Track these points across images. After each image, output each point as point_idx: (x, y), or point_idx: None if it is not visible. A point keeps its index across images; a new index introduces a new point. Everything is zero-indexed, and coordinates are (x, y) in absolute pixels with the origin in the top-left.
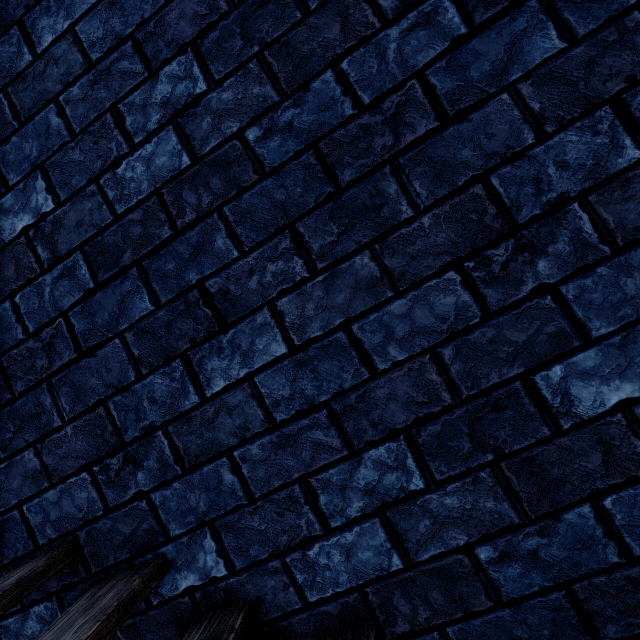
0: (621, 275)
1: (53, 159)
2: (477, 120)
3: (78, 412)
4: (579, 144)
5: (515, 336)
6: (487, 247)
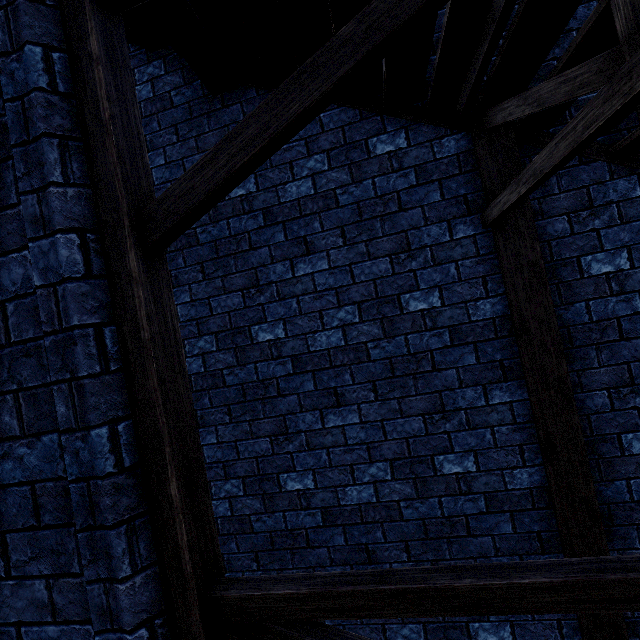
0: None
1: None
2: None
3: None
4: None
5: None
6: None
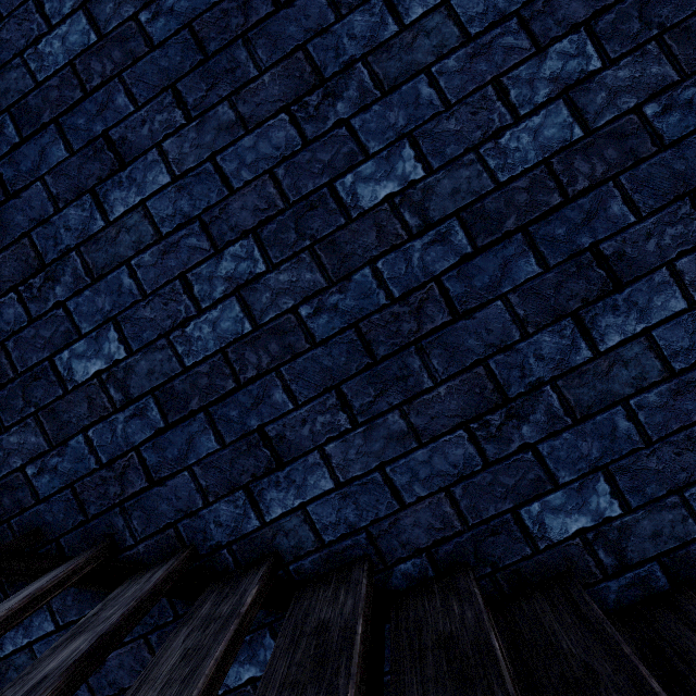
0: (96, 296)
1: None
2: (25, 197)
3: None
4: (76, 216)
5: (45, 333)
6: (31, 278)
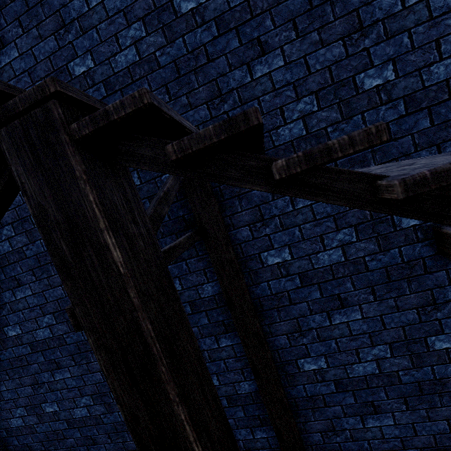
0: (84, 40)
1: None
2: None
3: None
4: (77, 5)
5: (65, 54)
6: (60, 30)
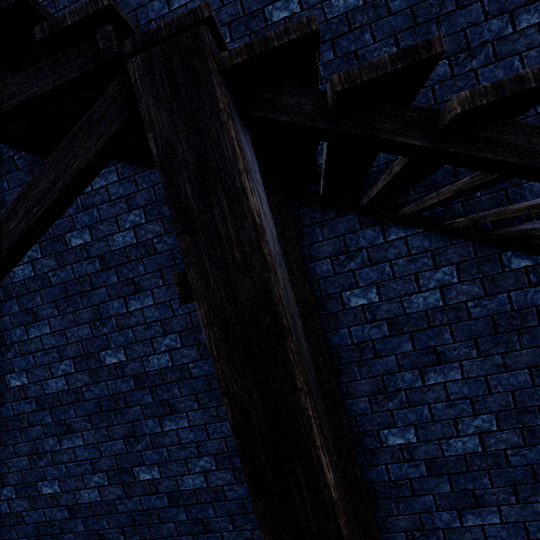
0: None
1: None
2: None
3: None
4: (157, 6)
5: None
6: None
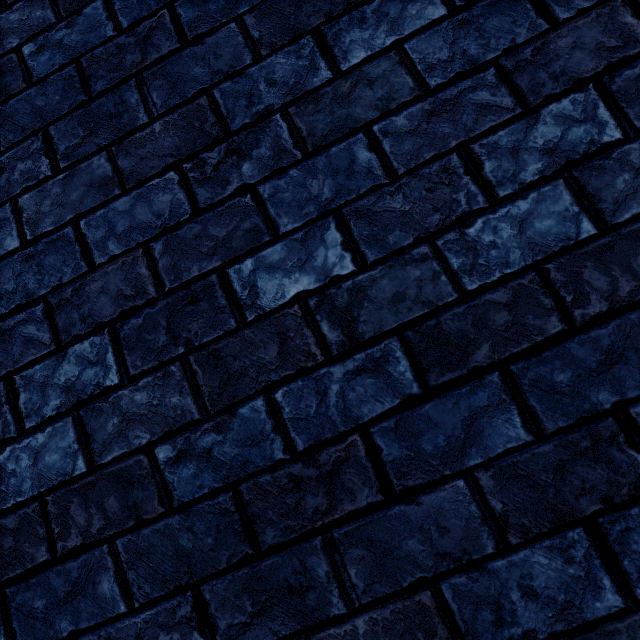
0: None
1: (357, 204)
2: None
3: (380, 595)
4: None
5: None
6: None
